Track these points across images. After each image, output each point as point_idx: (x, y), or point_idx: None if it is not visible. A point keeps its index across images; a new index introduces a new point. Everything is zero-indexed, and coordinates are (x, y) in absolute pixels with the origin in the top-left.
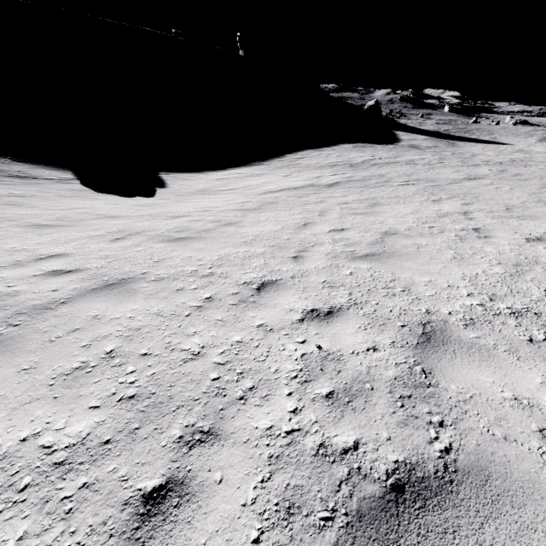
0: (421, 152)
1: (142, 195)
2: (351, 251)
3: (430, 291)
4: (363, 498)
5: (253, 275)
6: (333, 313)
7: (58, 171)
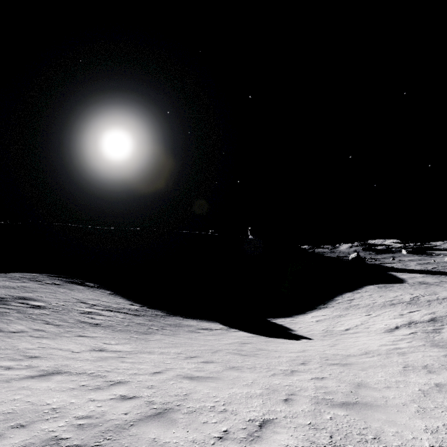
0: (443, 287)
1: (300, 338)
2: None
3: None
4: None
5: None
6: None
7: (212, 323)
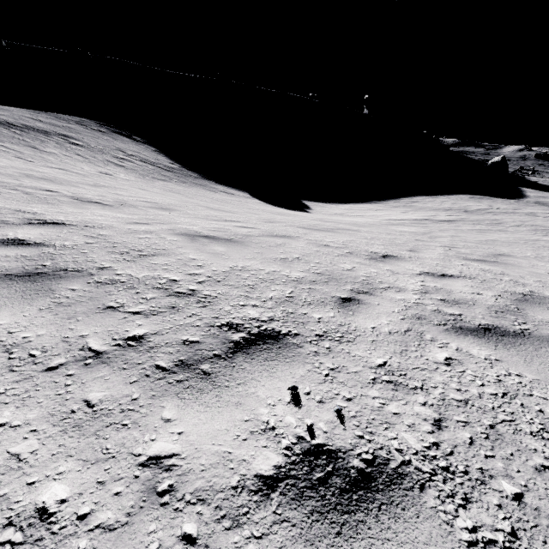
0: (547, 208)
1: (302, 211)
2: (464, 240)
3: (508, 252)
4: (467, 259)
5: (410, 238)
6: (454, 247)
7: (241, 192)
